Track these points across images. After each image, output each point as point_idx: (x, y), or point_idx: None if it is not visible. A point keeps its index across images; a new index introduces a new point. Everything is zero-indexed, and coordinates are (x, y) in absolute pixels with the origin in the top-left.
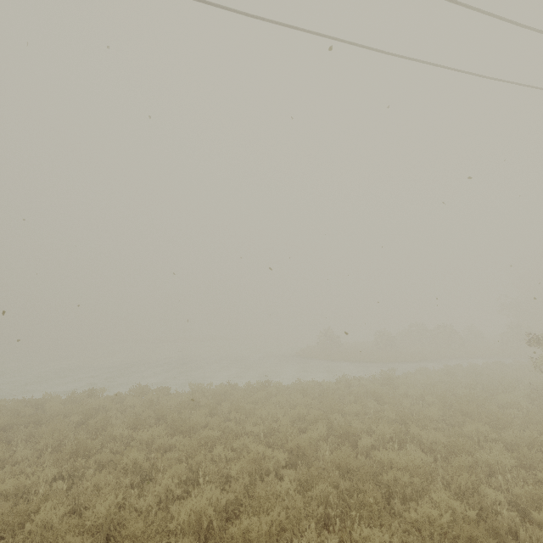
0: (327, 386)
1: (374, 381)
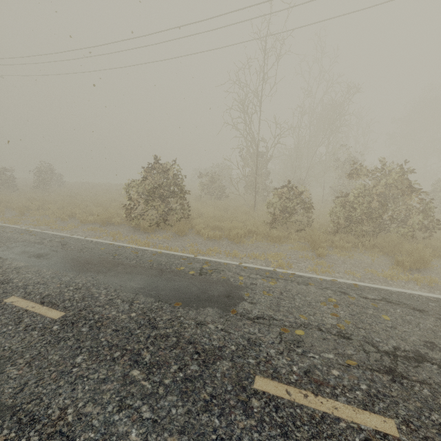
0: None
1: None
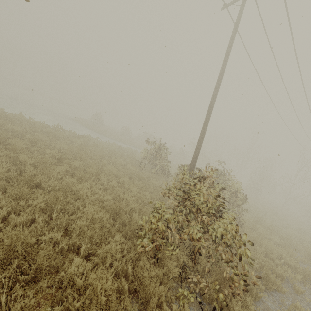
0: (32, 122)
1: (73, 134)
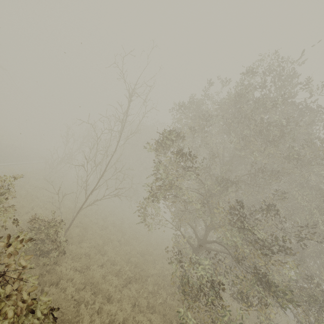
0: None
1: None
